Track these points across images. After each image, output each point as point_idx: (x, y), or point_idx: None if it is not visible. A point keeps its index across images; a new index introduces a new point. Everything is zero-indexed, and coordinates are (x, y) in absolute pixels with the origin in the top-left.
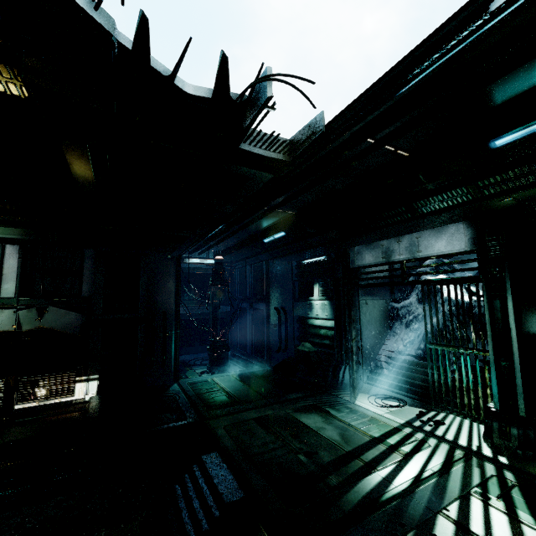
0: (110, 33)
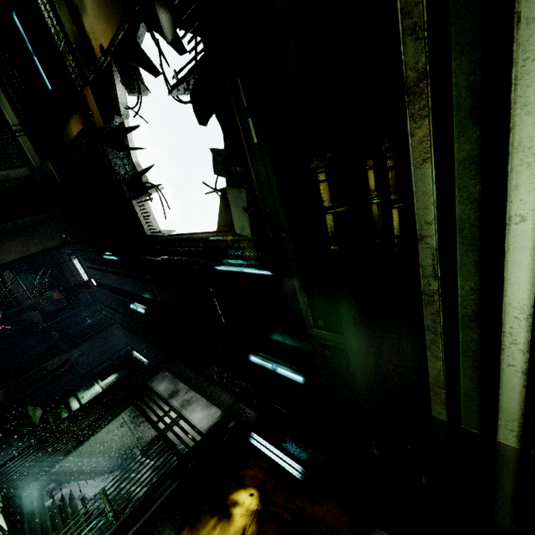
0: (122, 116)
